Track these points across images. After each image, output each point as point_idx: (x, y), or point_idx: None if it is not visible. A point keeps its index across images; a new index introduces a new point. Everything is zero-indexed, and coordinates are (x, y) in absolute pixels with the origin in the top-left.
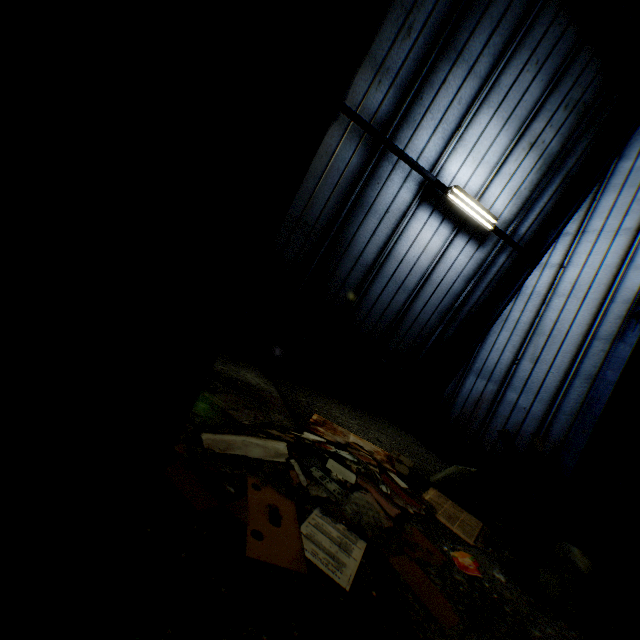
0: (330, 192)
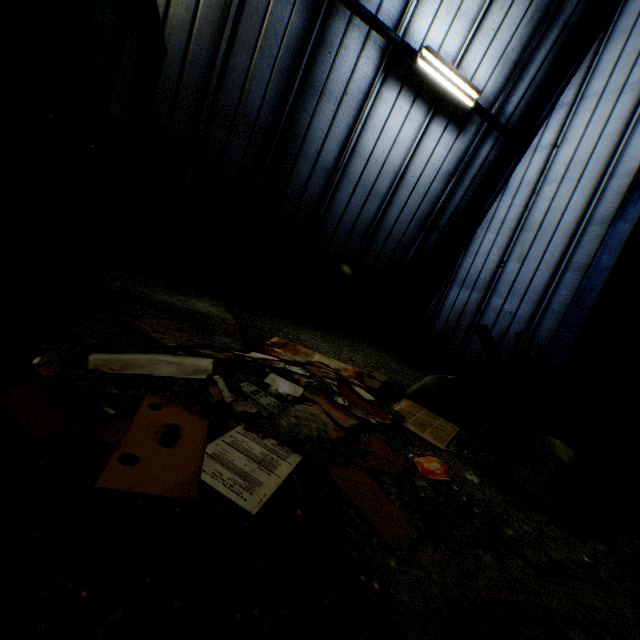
0: (270, 70)
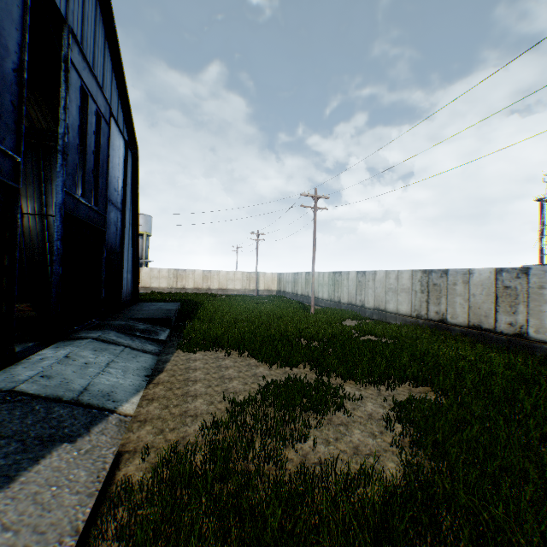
0: (38, 237)
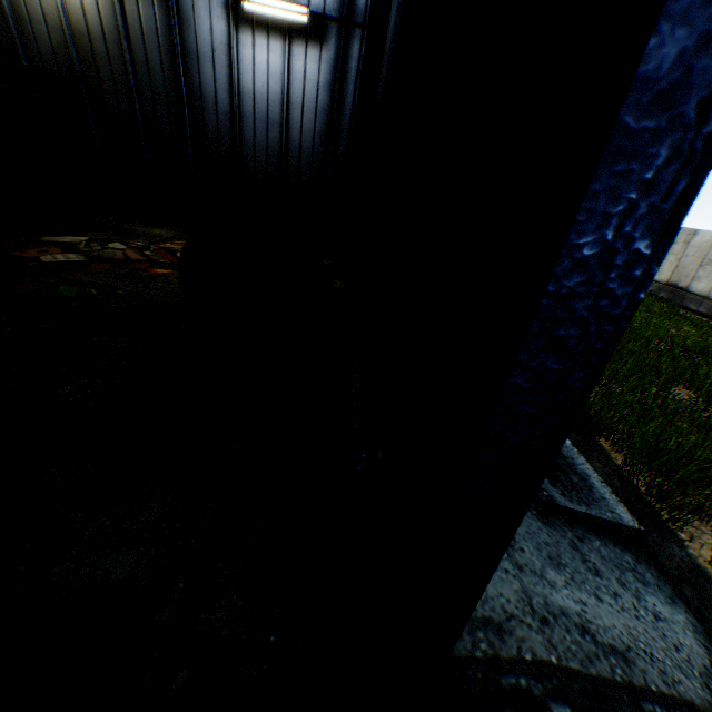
0: (160, 58)
